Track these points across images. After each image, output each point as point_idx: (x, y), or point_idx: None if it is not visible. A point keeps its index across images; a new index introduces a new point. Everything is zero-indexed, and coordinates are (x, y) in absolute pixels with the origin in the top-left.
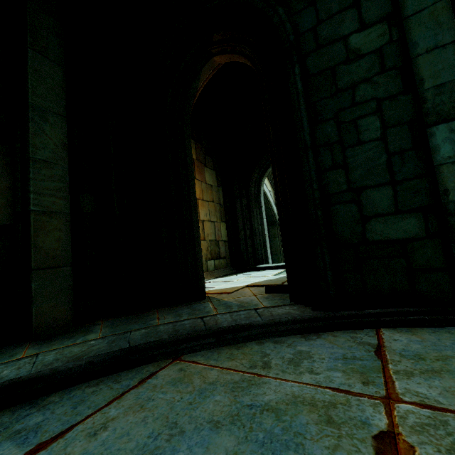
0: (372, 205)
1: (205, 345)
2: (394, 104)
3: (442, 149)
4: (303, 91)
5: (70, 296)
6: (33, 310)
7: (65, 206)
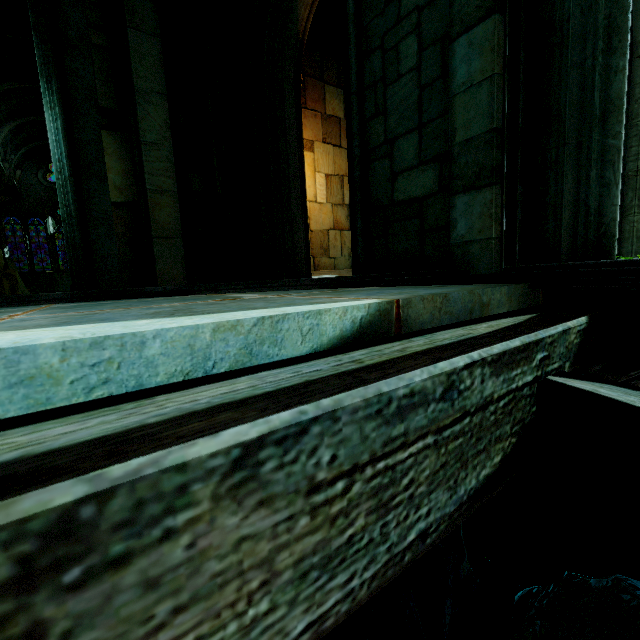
0: (400, 159)
1: (237, 290)
2: (432, 13)
3: (459, 73)
4: (355, 12)
5: (183, 263)
6: (157, 268)
7: (173, 185)
